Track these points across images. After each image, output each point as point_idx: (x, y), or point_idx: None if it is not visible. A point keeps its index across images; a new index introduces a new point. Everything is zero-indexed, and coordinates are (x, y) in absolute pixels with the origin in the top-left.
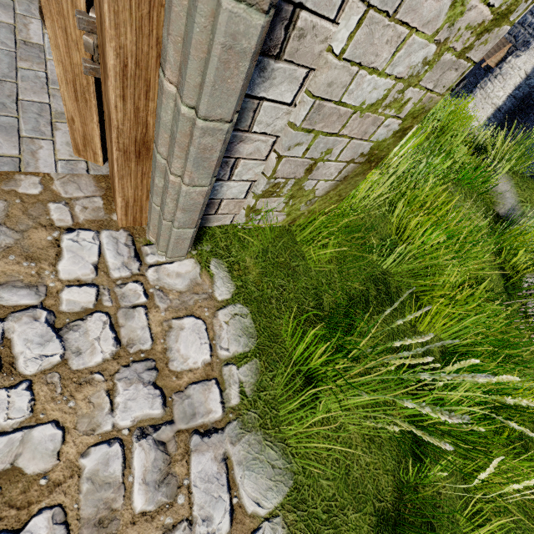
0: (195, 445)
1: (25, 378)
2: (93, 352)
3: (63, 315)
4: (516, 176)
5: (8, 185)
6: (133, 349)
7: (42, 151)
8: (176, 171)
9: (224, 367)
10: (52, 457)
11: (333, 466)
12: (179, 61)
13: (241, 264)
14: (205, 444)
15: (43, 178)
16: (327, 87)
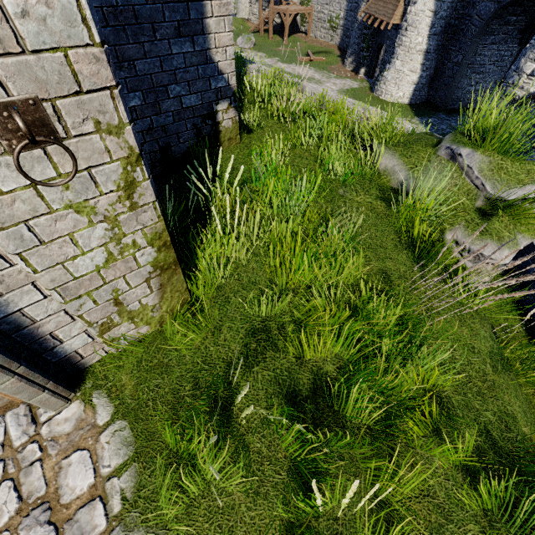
0: None
1: None
2: (2, 515)
3: None
4: (399, 147)
5: None
6: (32, 499)
7: None
8: None
9: (106, 483)
10: None
11: (216, 533)
12: None
13: (118, 385)
14: None
15: None
16: (53, 282)
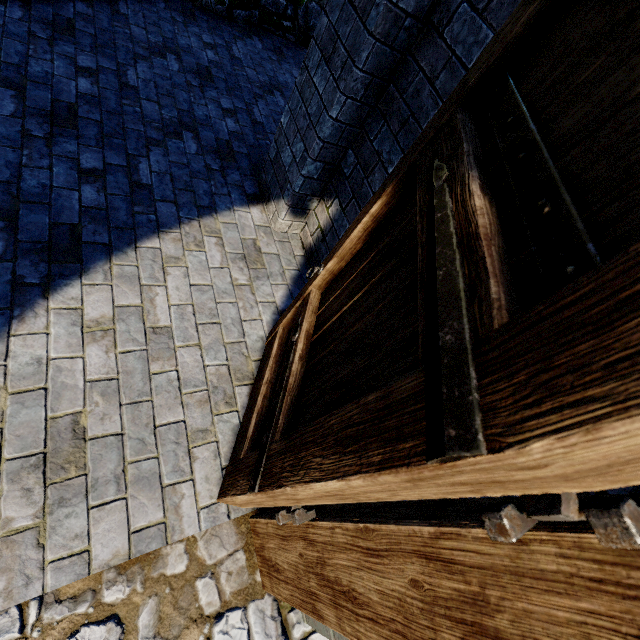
0: None
1: None
2: None
3: None
4: None
5: (157, 568)
6: None
7: (185, 501)
8: None
9: None
10: None
11: None
12: None
13: None
14: None
15: (188, 542)
16: None
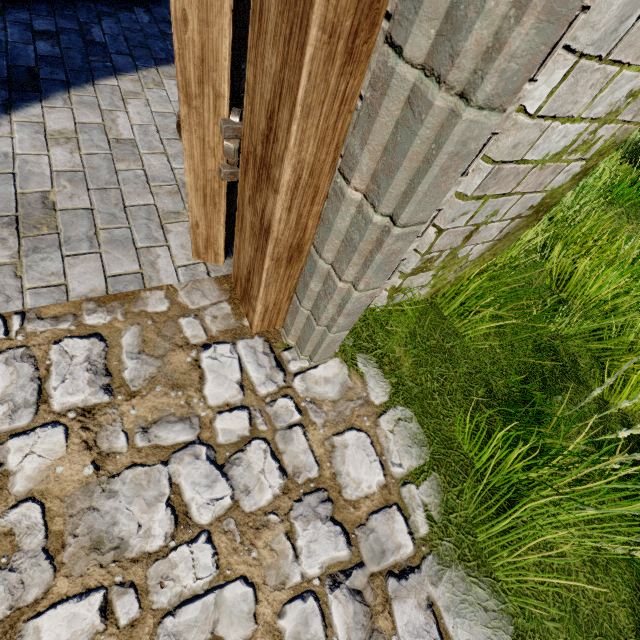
0: (393, 590)
1: (202, 528)
2: (262, 488)
3: (222, 448)
4: None
5: (137, 306)
6: (301, 478)
7: (161, 260)
8: (348, 278)
9: (401, 488)
10: (250, 621)
11: (555, 602)
12: (373, 168)
13: (391, 356)
14: (404, 588)
15: (168, 291)
16: (511, 149)
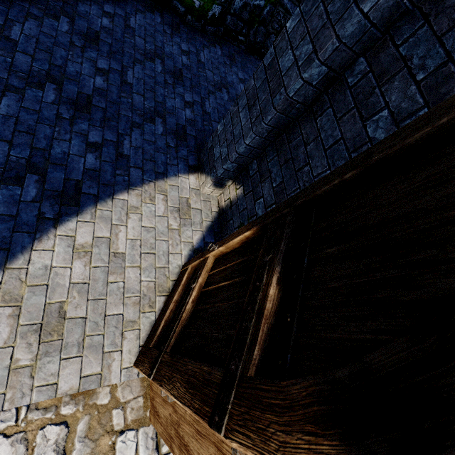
0: None
1: None
2: None
3: None
4: None
5: (92, 399)
6: None
7: (114, 363)
8: None
9: None
10: None
11: None
12: None
13: None
14: None
15: (112, 387)
16: None
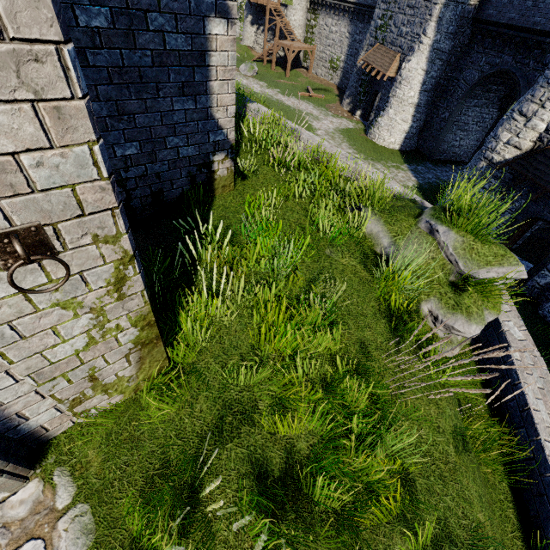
0: None
1: None
2: None
3: None
4: (384, 214)
5: None
6: None
7: None
8: None
9: None
10: None
11: None
12: None
13: (83, 461)
14: None
15: None
16: (28, 369)
